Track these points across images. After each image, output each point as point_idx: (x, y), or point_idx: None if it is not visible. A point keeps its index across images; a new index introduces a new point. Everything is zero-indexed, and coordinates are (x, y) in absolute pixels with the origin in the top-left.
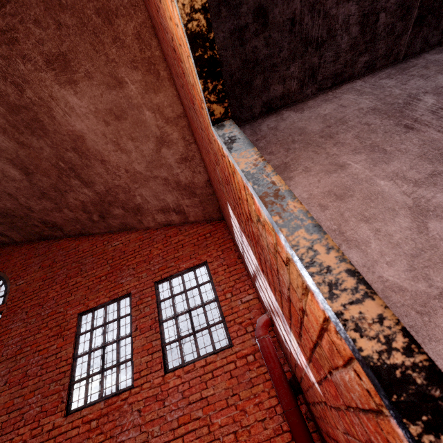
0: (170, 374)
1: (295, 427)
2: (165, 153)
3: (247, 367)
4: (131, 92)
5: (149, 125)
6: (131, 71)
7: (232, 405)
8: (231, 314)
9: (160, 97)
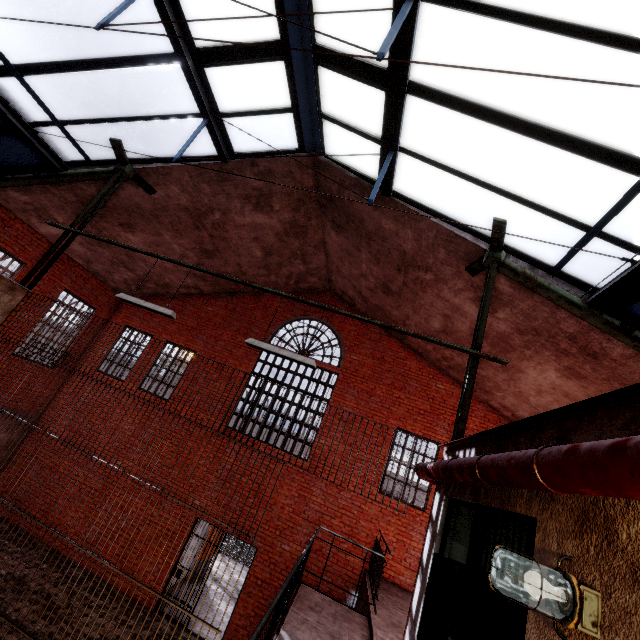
0: None
1: None
2: None
3: None
4: None
5: None
6: None
7: None
8: None
9: None
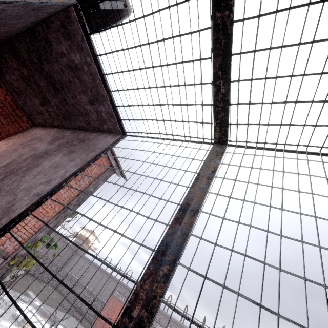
0: None
1: None
2: None
3: None
4: None
5: None
6: None
7: None
8: None
9: None
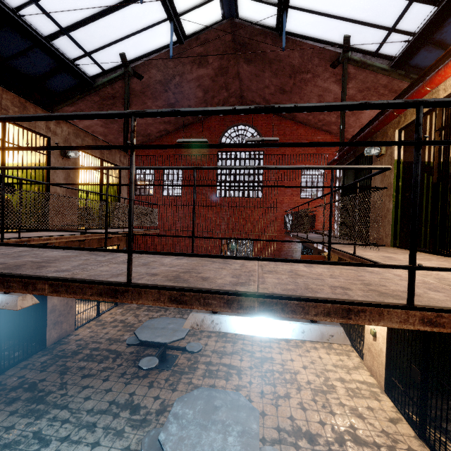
0: None
1: None
2: None
3: None
4: None
5: None
6: None
7: None
8: None
9: None
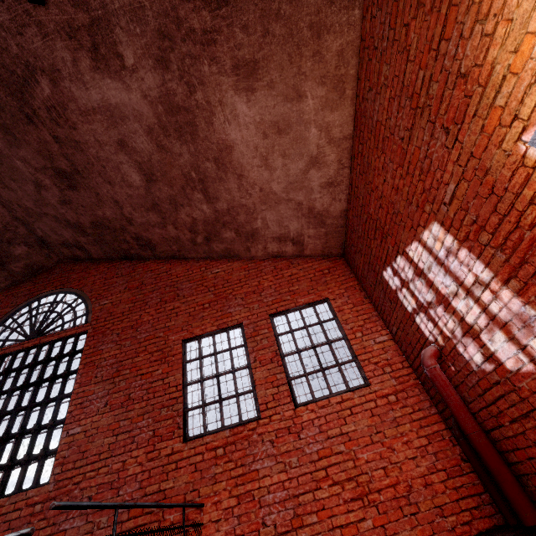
0: (302, 408)
1: (485, 447)
2: (312, 175)
3: (389, 407)
4: (307, 107)
5: (309, 143)
6: (316, 86)
7: (378, 442)
8: (364, 353)
9: (334, 116)
